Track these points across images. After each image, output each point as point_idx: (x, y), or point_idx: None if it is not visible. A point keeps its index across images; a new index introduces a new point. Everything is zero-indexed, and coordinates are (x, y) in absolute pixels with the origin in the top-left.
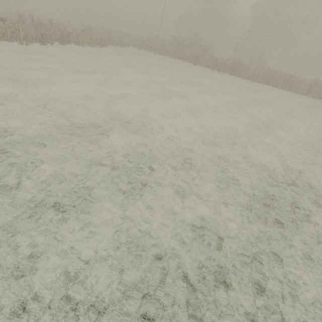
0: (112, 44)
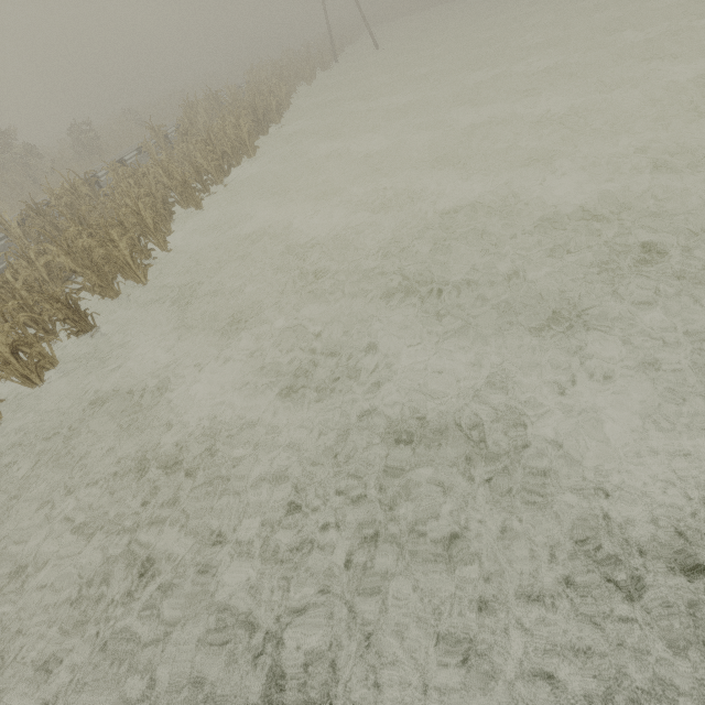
0: None
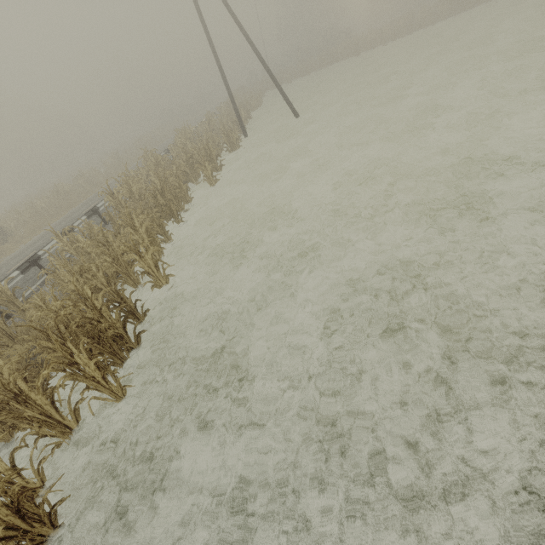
0: None
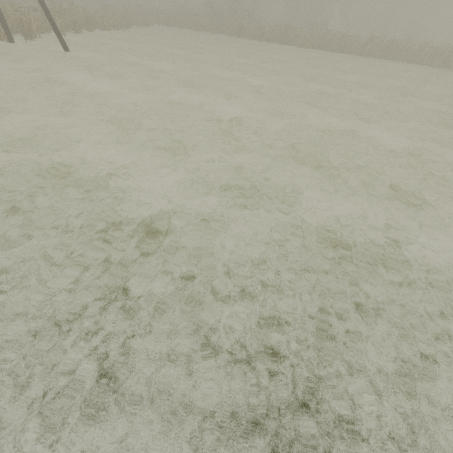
0: (134, 24)
